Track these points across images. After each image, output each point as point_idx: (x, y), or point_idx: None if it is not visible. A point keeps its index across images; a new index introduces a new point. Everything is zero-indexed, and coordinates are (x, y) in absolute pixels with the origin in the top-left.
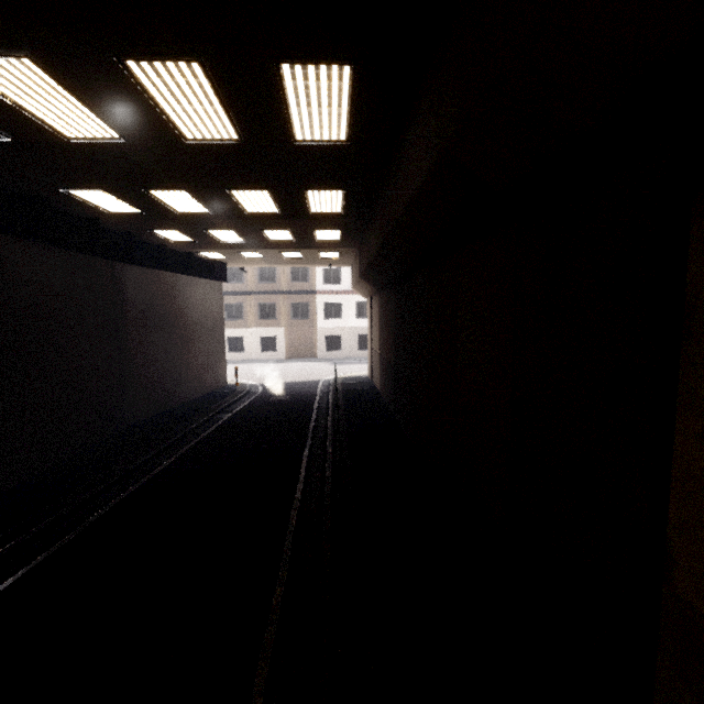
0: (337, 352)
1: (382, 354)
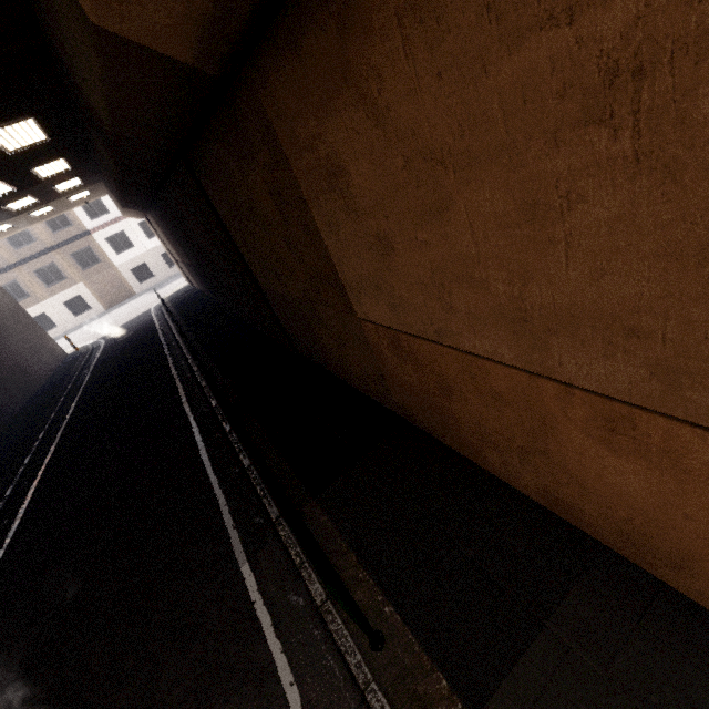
0: (151, 280)
1: (183, 262)
